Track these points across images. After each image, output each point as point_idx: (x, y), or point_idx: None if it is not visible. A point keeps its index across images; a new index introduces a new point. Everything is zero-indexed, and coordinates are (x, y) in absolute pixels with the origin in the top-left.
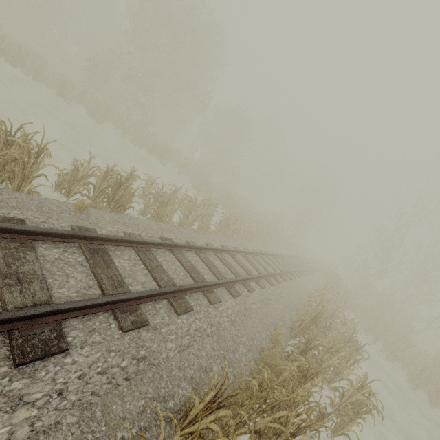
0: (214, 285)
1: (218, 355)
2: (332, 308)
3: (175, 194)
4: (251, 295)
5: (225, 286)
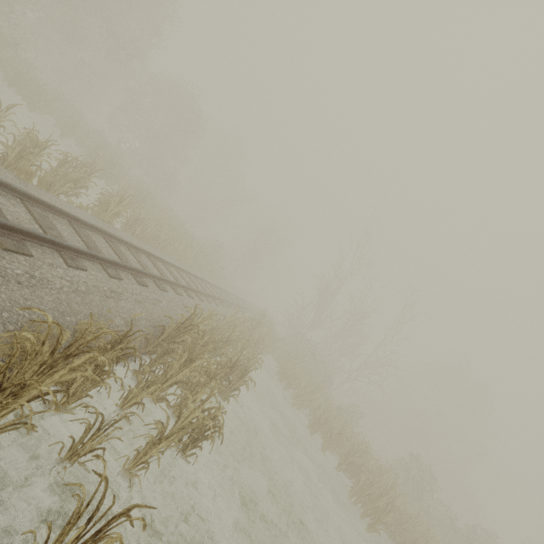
0: None
1: None
2: (235, 336)
3: None
4: (67, 270)
5: None
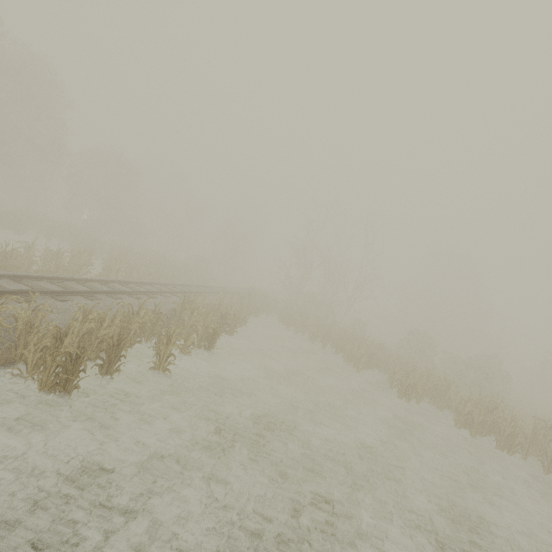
0: (65, 294)
1: (61, 319)
2: (227, 305)
3: (29, 251)
4: (116, 301)
5: (82, 295)
